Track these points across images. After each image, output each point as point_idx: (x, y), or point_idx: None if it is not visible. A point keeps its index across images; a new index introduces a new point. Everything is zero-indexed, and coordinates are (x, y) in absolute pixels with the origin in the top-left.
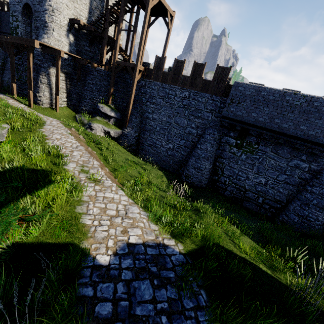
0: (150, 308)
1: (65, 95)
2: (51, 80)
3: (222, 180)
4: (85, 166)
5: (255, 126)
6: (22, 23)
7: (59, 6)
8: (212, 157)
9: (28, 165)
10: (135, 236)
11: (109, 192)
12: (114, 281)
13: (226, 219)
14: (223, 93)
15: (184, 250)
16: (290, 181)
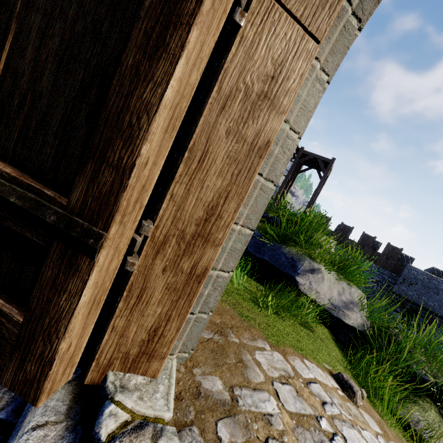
0: None
1: None
2: None
3: None
4: None
5: (427, 310)
6: None
7: None
8: None
9: None
10: None
11: None
12: None
13: None
14: (391, 269)
15: None
16: None
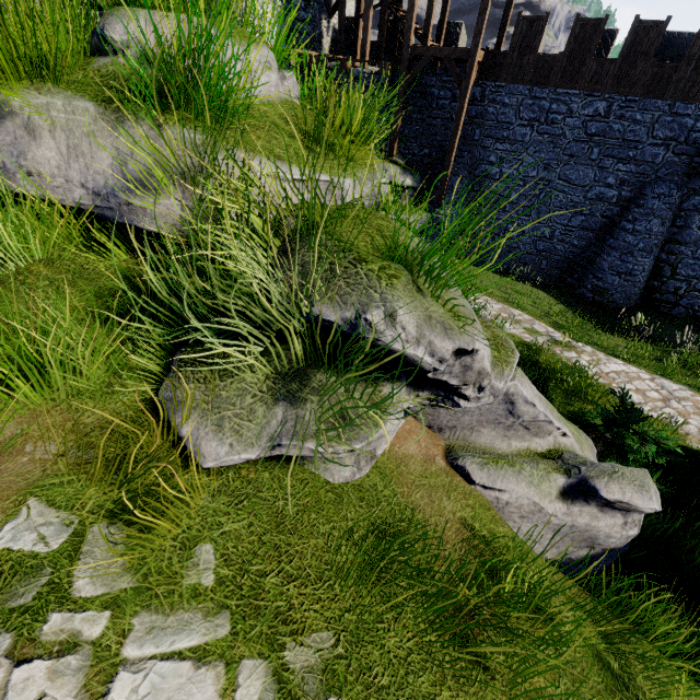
0: None
1: None
2: None
3: (670, 287)
4: (518, 321)
5: None
6: None
7: None
8: (659, 246)
9: None
10: None
11: (608, 362)
12: None
13: None
14: None
15: None
16: None
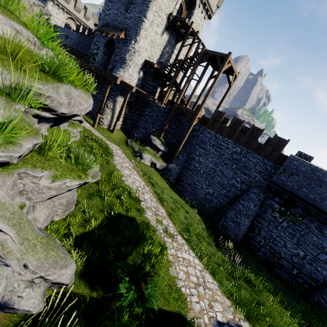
0: None
1: (122, 119)
2: (116, 107)
3: (257, 239)
4: (158, 214)
5: (304, 200)
6: (102, 52)
7: (141, 50)
8: (253, 216)
9: (121, 210)
10: (220, 313)
11: (184, 252)
12: None
13: (272, 295)
14: (275, 160)
15: None
16: None
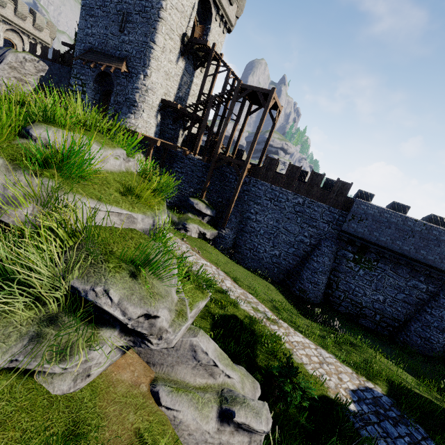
0: (402, 441)
1: None
2: None
3: (336, 294)
4: (250, 302)
5: (377, 245)
6: (92, 90)
7: (155, 87)
8: (329, 271)
9: (219, 310)
10: (349, 382)
11: (294, 335)
12: (371, 424)
13: (371, 349)
14: (342, 206)
15: (383, 391)
16: (409, 300)
